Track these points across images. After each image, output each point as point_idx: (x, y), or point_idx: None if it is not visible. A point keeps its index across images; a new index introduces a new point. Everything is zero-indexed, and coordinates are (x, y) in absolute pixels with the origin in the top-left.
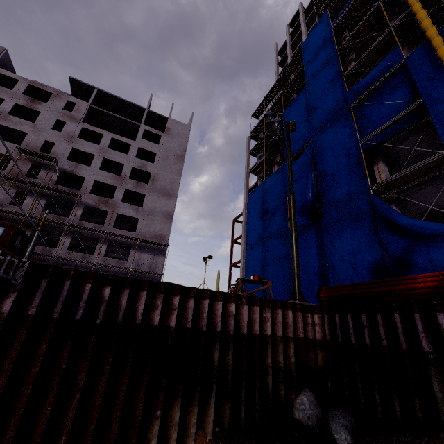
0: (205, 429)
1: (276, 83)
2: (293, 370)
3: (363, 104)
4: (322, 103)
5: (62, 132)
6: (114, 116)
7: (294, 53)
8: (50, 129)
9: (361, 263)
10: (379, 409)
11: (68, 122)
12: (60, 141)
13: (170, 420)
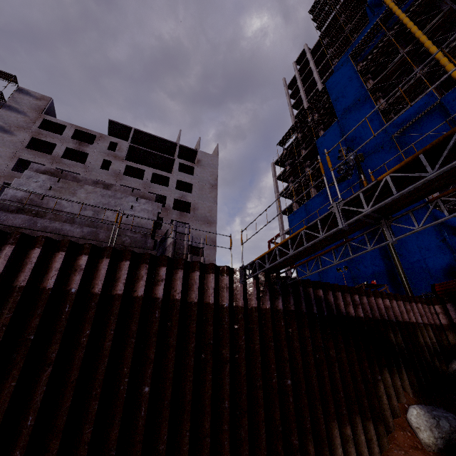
0: (405, 390)
1: (301, 115)
2: (437, 347)
3: (406, 135)
4: (360, 134)
5: (110, 171)
6: (151, 153)
7: (306, 87)
8: (99, 168)
9: (434, 267)
10: None
11: (113, 161)
12: (108, 179)
13: (385, 383)
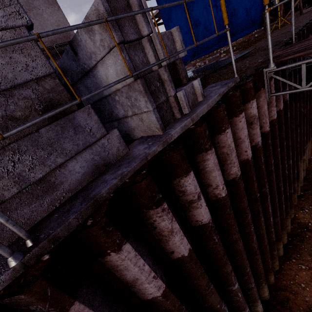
0: None
1: None
2: None
3: None
4: None
5: None
6: None
7: None
8: None
9: None
10: None
11: None
12: None
13: None
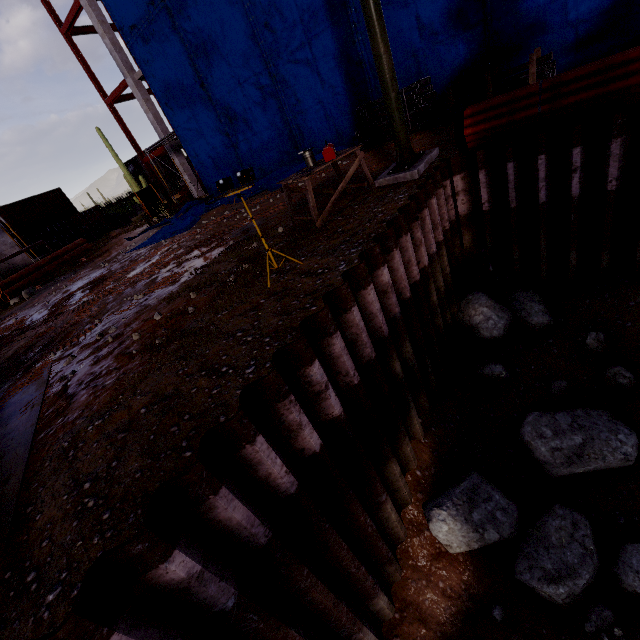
0: (415, 437)
1: None
2: (451, 281)
3: None
4: None
5: None
6: None
7: None
8: None
9: None
10: (572, 270)
11: None
12: None
13: (390, 479)
